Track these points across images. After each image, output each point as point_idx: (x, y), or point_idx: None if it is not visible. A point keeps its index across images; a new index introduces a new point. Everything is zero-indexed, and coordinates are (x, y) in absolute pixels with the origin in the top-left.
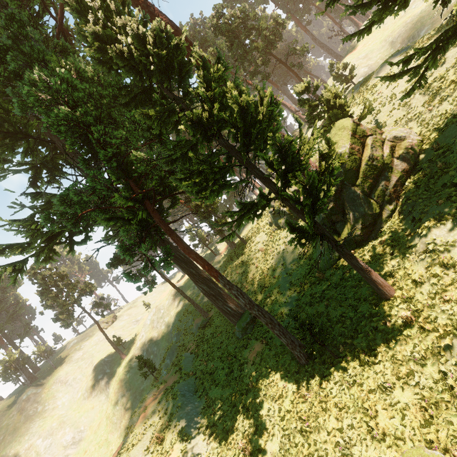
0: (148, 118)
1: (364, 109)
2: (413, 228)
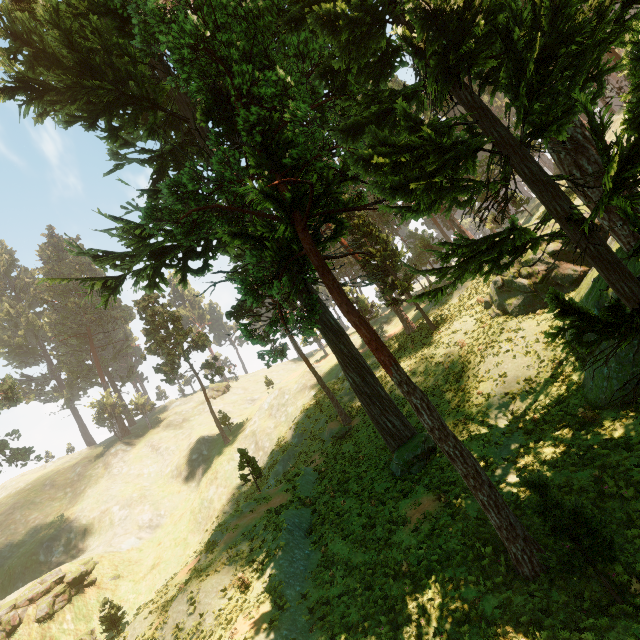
0: (332, 30)
1: None
2: None
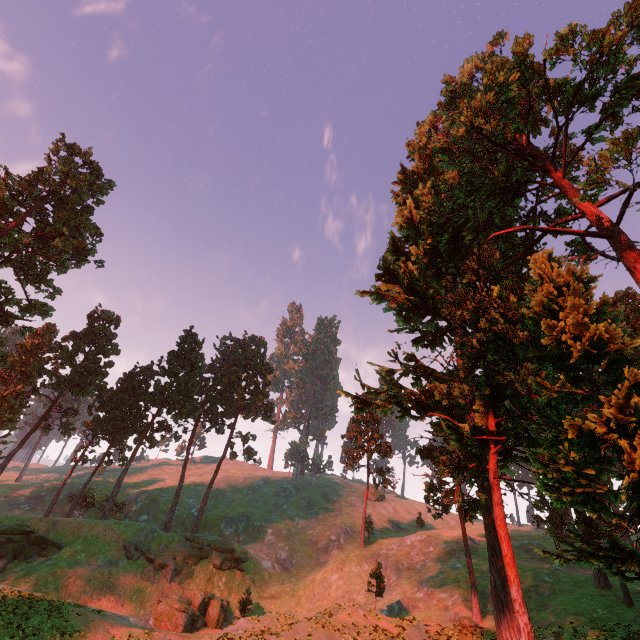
0: (542, 387)
1: None
2: None
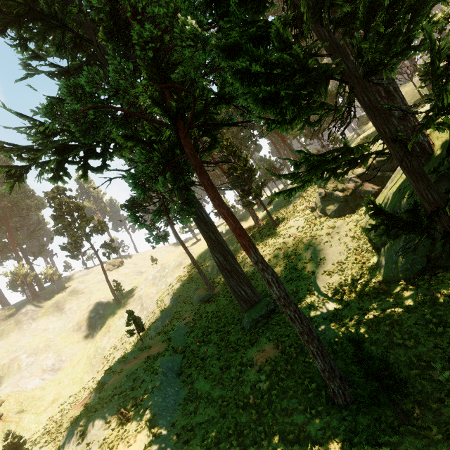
0: None
1: None
2: None
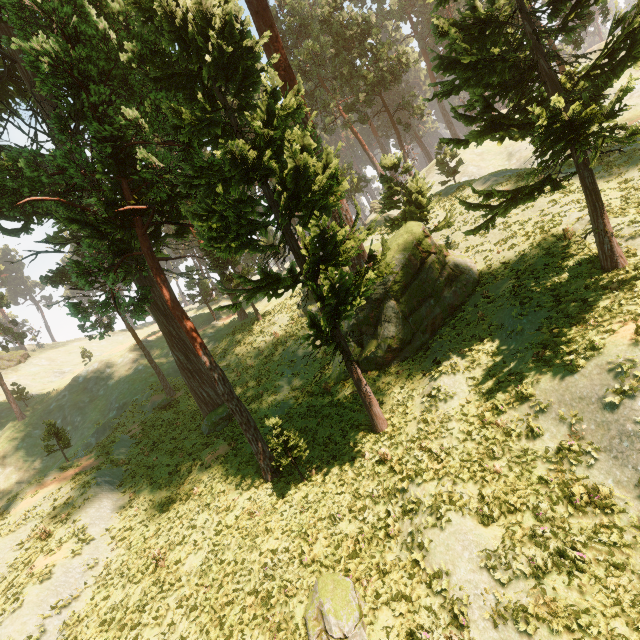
0: (180, 117)
1: (444, 220)
2: (431, 369)
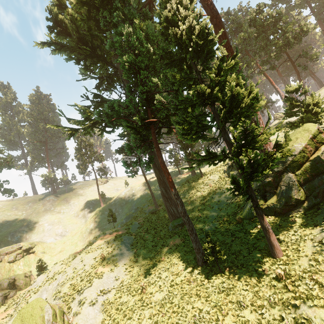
0: (175, 78)
1: None
2: (322, 223)
